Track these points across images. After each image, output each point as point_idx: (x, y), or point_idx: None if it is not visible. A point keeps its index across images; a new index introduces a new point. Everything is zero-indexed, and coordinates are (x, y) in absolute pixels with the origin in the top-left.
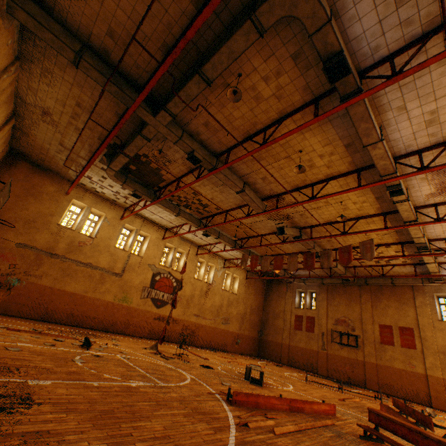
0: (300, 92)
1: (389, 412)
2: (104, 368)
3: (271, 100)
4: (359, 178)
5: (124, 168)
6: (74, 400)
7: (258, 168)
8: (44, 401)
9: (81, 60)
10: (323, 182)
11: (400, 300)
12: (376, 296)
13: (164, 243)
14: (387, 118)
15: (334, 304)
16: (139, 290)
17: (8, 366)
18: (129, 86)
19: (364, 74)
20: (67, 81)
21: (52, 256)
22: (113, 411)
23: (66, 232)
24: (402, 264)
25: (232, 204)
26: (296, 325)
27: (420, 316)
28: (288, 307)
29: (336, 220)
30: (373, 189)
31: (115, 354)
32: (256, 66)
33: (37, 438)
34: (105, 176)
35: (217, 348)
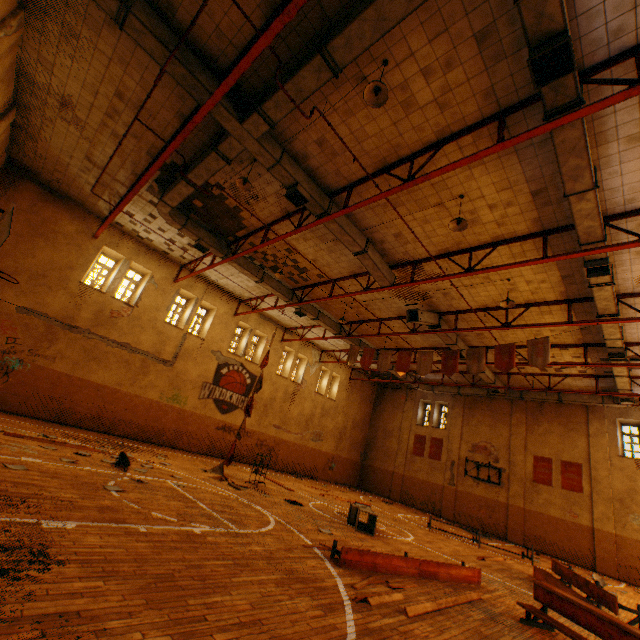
0: (479, 99)
1: (548, 581)
2: (152, 503)
3: (429, 109)
4: (546, 245)
5: (184, 203)
6: (114, 556)
7: (392, 218)
8: (67, 557)
9: (129, 16)
10: (488, 247)
11: (567, 424)
12: (534, 417)
13: (237, 321)
14: (608, 152)
15: (472, 423)
16: (196, 386)
17: (9, 496)
18: (204, 69)
19: (587, 77)
20: (103, 53)
21: (71, 329)
22: (173, 576)
23: (92, 295)
24: (578, 375)
25: (343, 271)
26: (416, 449)
27: (593, 449)
28: (406, 423)
29: (495, 305)
30: (560, 264)
31: (164, 479)
32: (415, 49)
33: (61, 627)
34: (154, 214)
35: (302, 473)
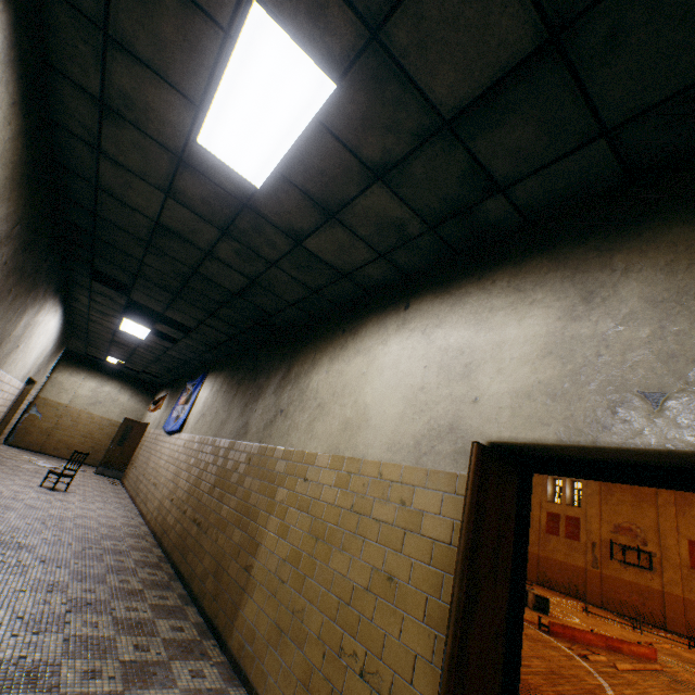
0: None
1: None
2: None
3: None
4: None
5: None
6: None
7: None
8: None
9: None
10: None
11: None
12: (683, 497)
13: None
14: None
15: (611, 502)
16: None
17: None
18: None
19: None
20: None
21: None
22: None
23: None
24: None
25: None
26: (549, 527)
27: None
28: (535, 499)
29: None
30: None
31: None
32: None
33: None
34: None
35: None
